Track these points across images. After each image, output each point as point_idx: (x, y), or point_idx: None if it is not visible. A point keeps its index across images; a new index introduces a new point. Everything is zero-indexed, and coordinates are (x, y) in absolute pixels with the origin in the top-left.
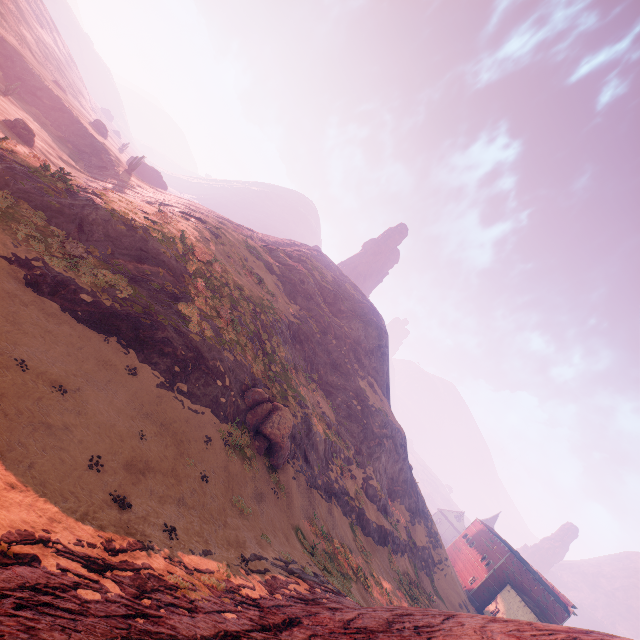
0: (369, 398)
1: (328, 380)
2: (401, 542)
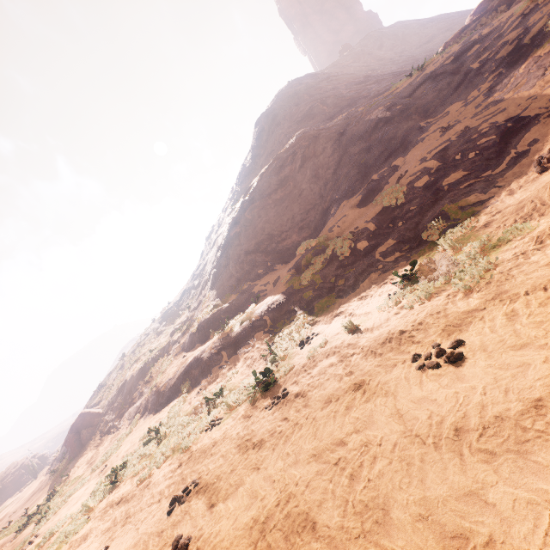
0: None
1: None
2: (241, 331)
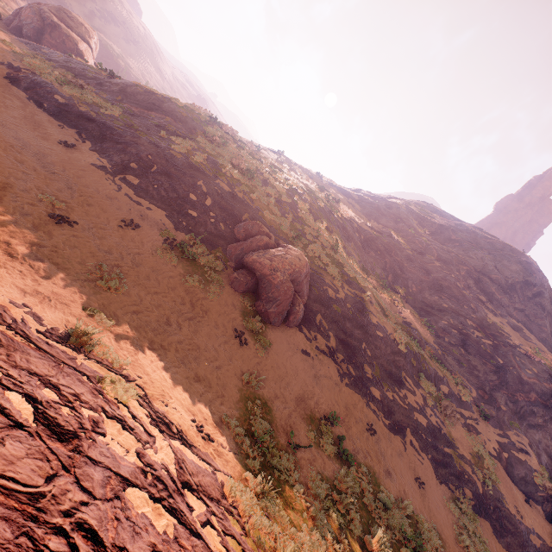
0: (509, 336)
1: (424, 299)
2: None
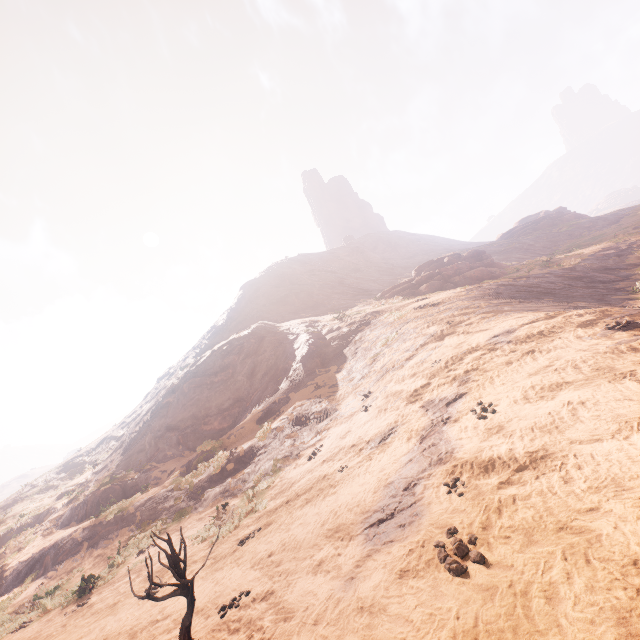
0: None
1: None
2: (113, 522)
